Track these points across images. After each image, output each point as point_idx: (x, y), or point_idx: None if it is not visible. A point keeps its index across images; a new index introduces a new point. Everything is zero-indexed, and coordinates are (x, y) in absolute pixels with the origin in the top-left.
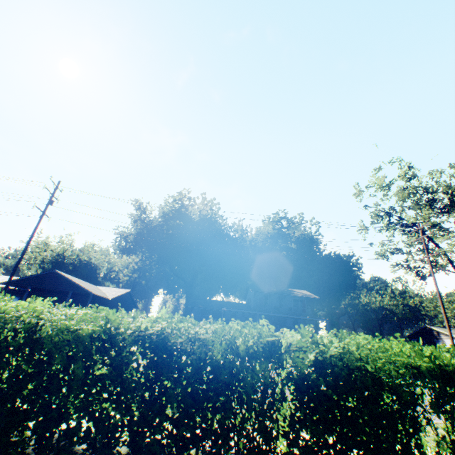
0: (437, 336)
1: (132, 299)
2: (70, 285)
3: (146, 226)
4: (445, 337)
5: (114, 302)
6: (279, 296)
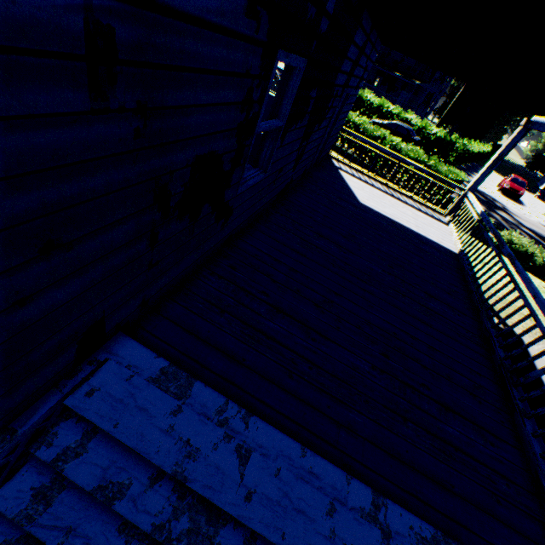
0: None
1: None
2: None
3: None
4: None
5: None
6: None
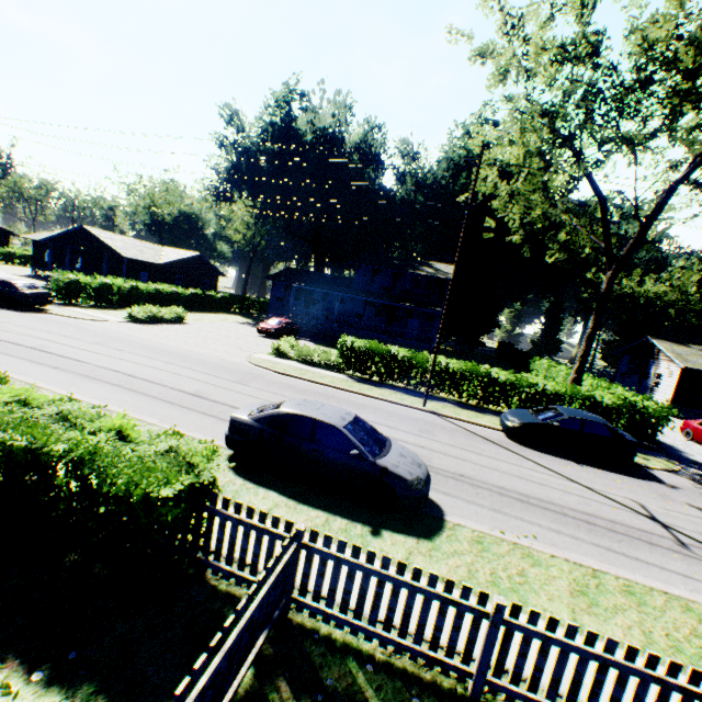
0: (655, 356)
1: (212, 266)
2: (103, 245)
3: (240, 155)
4: (663, 358)
5: (175, 268)
6: (394, 273)
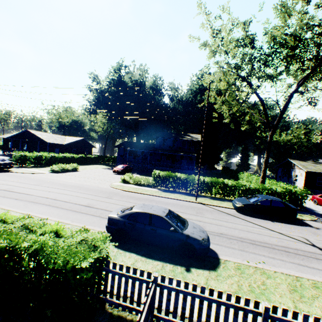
0: (293, 167)
1: (89, 143)
2: (37, 138)
3: (99, 93)
4: (297, 168)
5: (72, 145)
6: (173, 140)
